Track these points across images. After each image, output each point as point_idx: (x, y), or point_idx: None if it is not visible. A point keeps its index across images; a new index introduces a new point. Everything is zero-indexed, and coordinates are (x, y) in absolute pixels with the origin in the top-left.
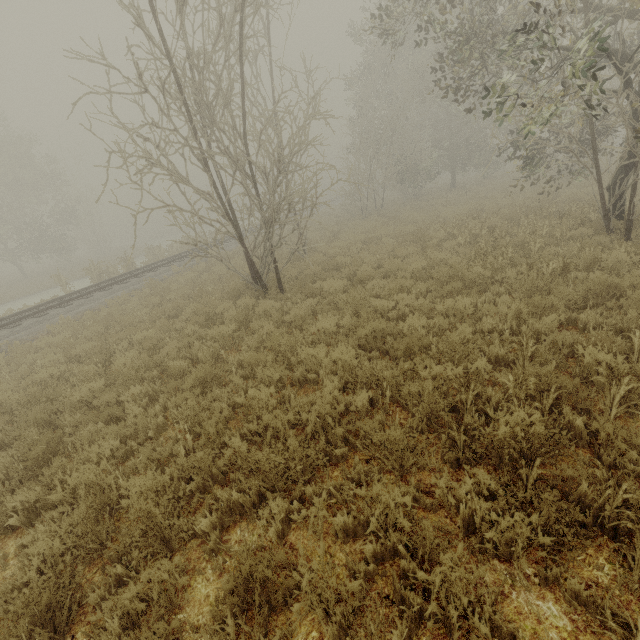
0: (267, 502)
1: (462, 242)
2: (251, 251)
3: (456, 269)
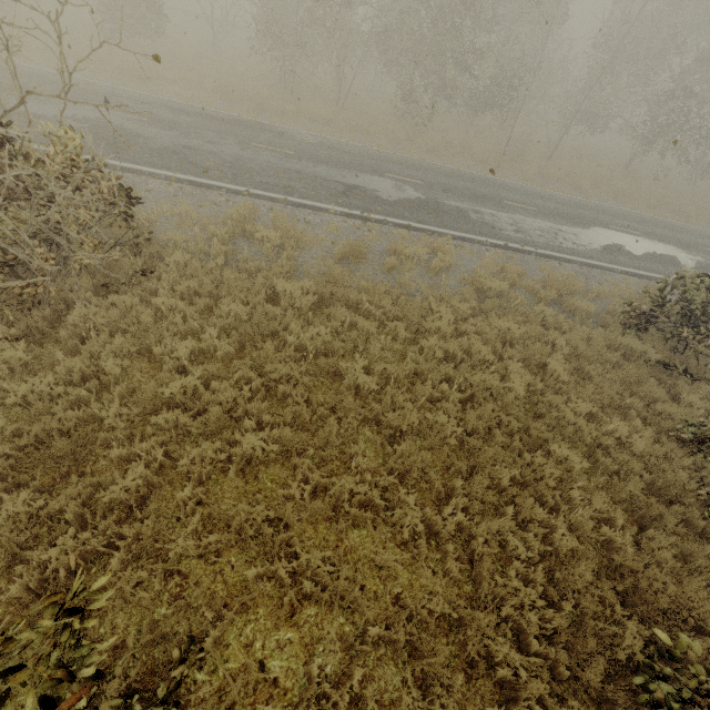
0: None
1: None
2: None
3: None
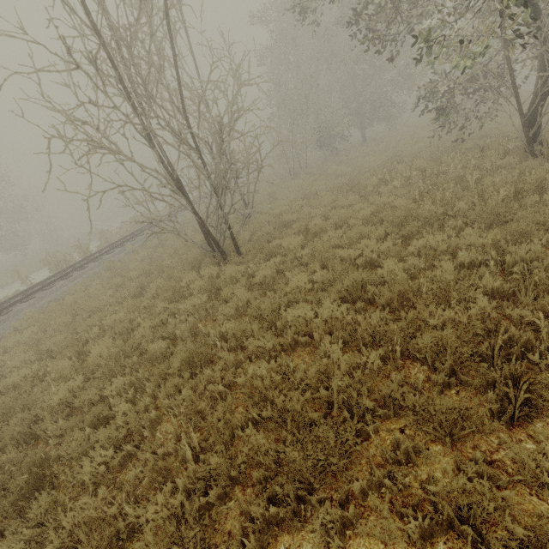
0: (304, 502)
1: (398, 185)
2: (204, 221)
3: (408, 210)
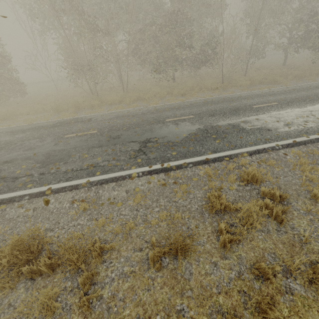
0: None
1: None
2: None
3: None
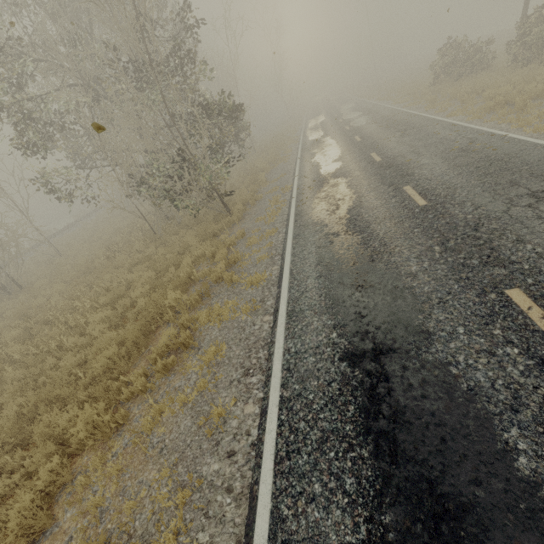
0: None
1: (124, 237)
2: None
3: (88, 263)
